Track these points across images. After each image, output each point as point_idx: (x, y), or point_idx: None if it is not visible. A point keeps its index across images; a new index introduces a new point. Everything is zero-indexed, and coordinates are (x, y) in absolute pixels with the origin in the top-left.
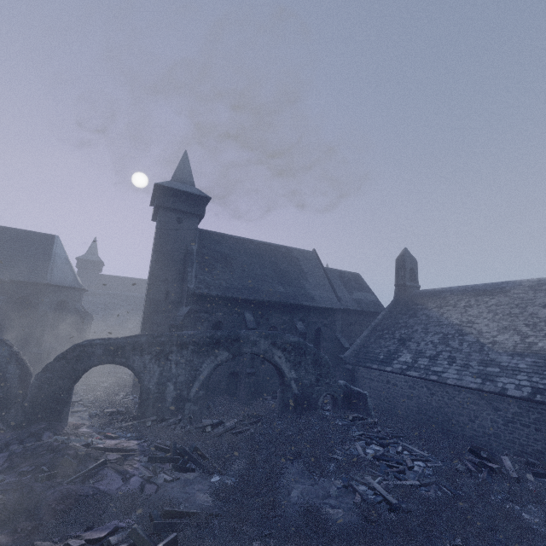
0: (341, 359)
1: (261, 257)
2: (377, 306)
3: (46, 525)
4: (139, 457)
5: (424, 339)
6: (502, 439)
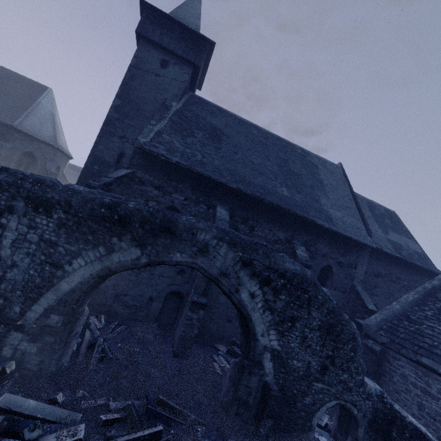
0: (359, 327)
1: (266, 147)
2: (424, 261)
3: None
4: None
5: None
6: None
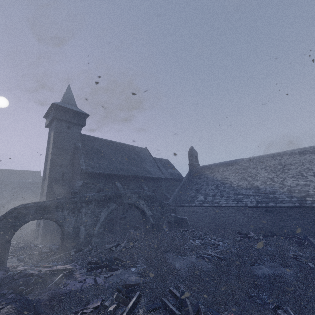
0: (168, 204)
1: (119, 151)
2: (180, 176)
3: (50, 314)
4: (78, 271)
5: (207, 188)
6: (247, 226)
